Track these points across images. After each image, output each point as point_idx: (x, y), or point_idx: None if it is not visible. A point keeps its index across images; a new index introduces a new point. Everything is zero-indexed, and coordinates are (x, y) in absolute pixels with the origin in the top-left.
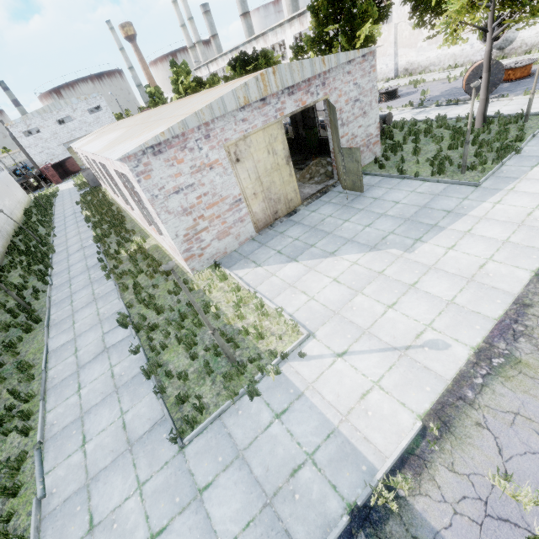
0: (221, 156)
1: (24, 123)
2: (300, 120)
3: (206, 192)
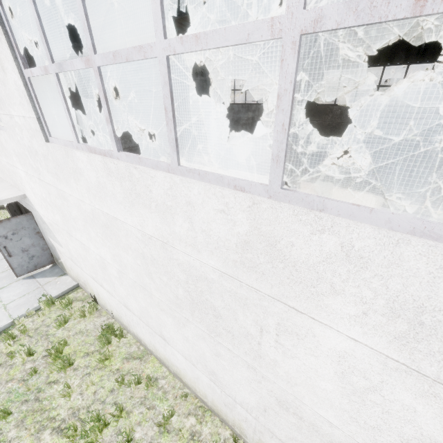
0: None
1: None
2: None
3: None
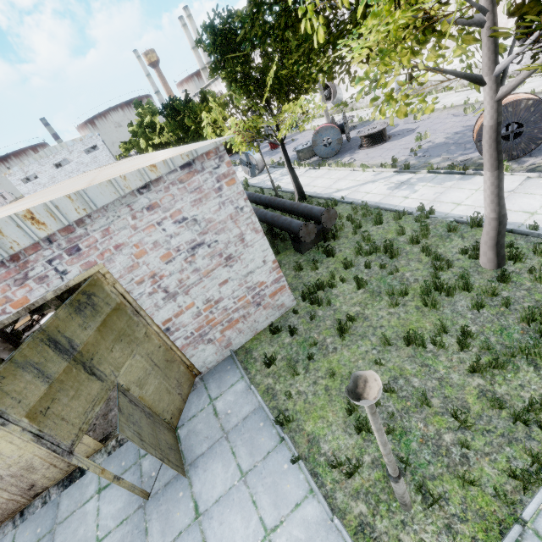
0: None
1: (21, 170)
2: None
3: None
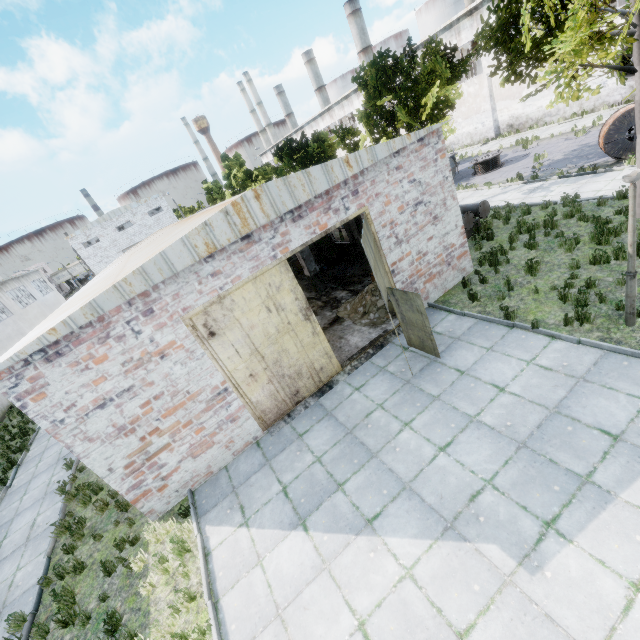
0: (180, 334)
1: (83, 234)
2: (352, 223)
3: (159, 393)
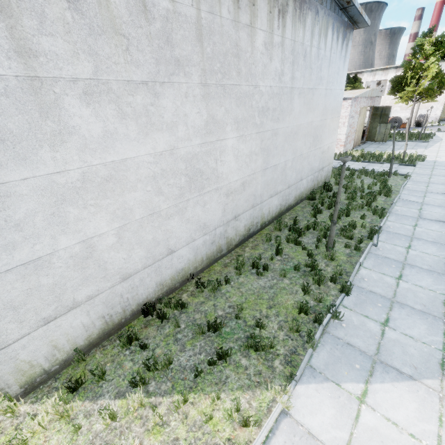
0: (359, 111)
1: None
2: None
3: (353, 122)
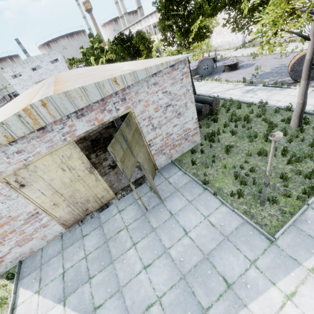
0: None
1: (11, 70)
2: None
3: None
